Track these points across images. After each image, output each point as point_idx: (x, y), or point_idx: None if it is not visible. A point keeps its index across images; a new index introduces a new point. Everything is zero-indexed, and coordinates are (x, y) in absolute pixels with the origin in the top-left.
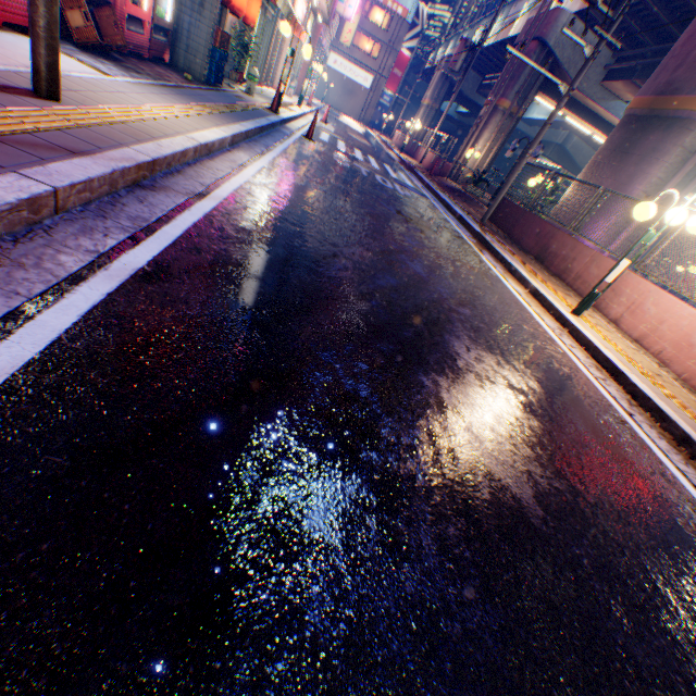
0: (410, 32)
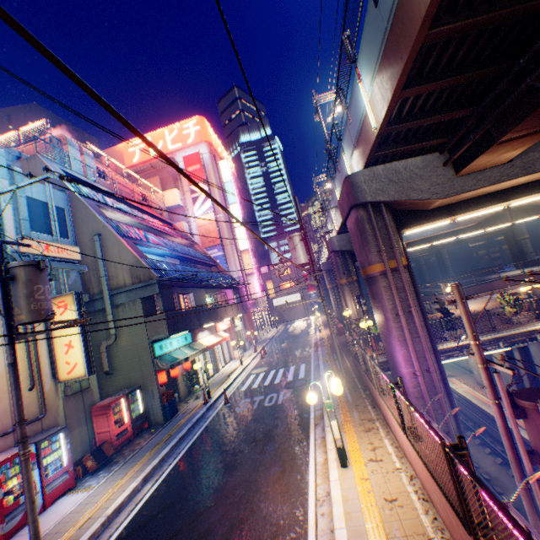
0: None
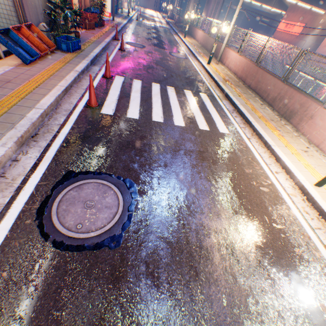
0: None
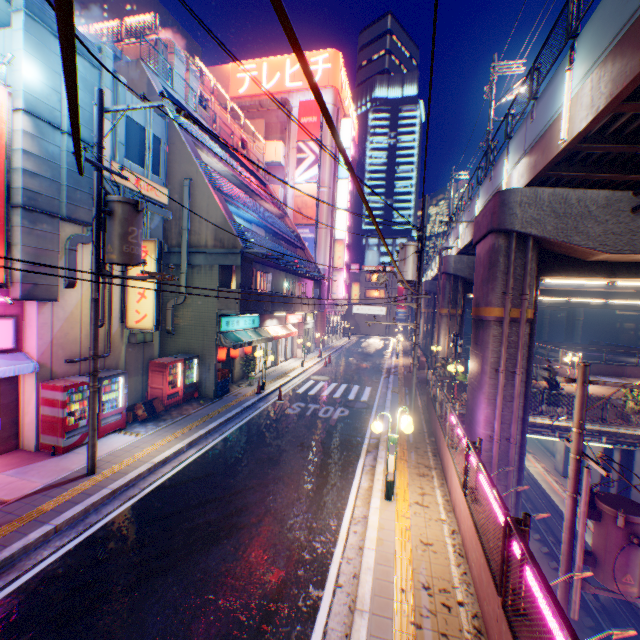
0: None
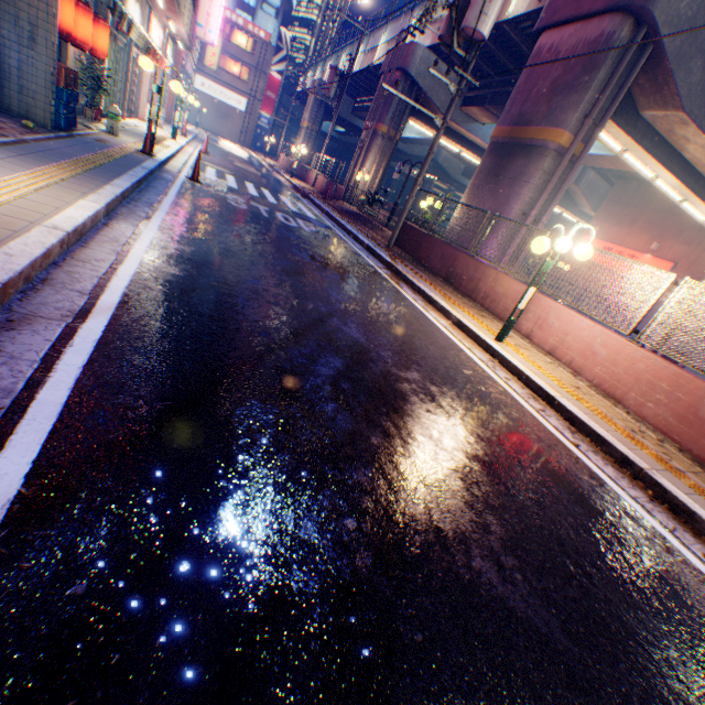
0: (277, 55)
